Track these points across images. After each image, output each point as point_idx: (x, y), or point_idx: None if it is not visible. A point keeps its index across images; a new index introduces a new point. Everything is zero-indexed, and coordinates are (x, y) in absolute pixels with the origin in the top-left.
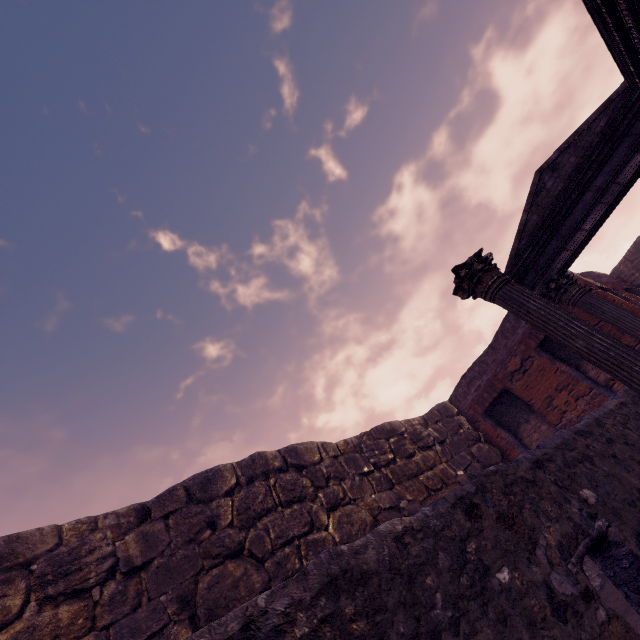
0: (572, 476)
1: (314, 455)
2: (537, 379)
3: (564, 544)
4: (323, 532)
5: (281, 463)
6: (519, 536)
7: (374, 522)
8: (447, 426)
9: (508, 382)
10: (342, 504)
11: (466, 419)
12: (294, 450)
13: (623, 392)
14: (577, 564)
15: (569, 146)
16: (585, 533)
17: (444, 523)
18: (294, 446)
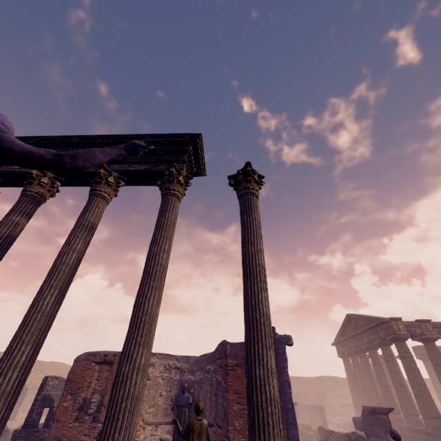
0: None
1: None
2: None
3: None
4: None
5: None
6: None
7: None
8: None
9: None
10: None
11: None
12: None
13: None
14: None
15: None
16: None
17: None
18: None
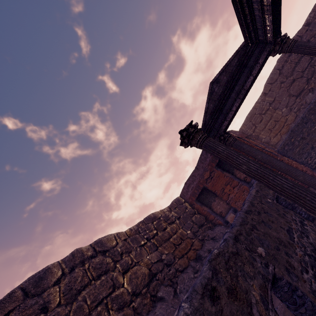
0: (251, 241)
1: (112, 242)
2: (217, 181)
3: (262, 295)
4: (121, 289)
5: (92, 252)
6: (242, 303)
7: (149, 272)
8: (180, 209)
9: (205, 184)
10: (131, 267)
11: (188, 204)
12: (100, 242)
13: (256, 185)
14: (272, 308)
15: (223, 71)
16: (268, 279)
17: None
18: (100, 239)
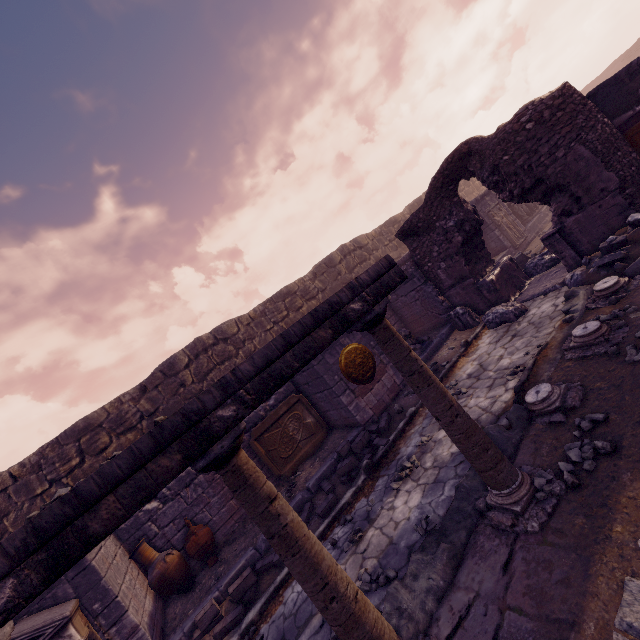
0: None
1: None
2: None
3: None
4: None
5: None
6: None
7: None
8: None
9: None
10: None
11: None
12: None
13: None
14: None
15: None
16: None
17: None
18: None
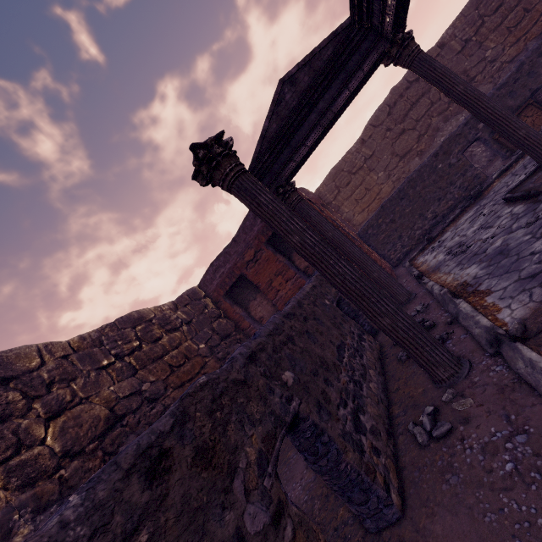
0: (278, 361)
1: (31, 361)
2: (264, 267)
3: (264, 451)
4: (36, 448)
5: None
6: (217, 472)
7: (110, 414)
8: (195, 308)
9: (244, 269)
10: (69, 407)
11: (211, 300)
12: None
13: (315, 277)
14: (273, 471)
15: (305, 65)
16: (283, 423)
17: (98, 523)
18: None
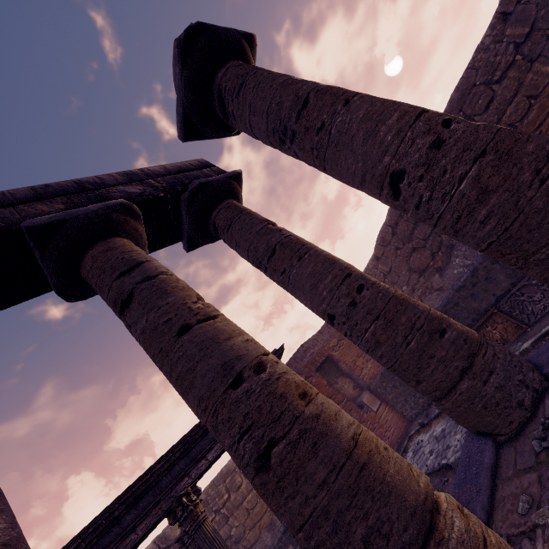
0: None
1: (176, 531)
2: None
3: None
4: None
5: None
6: None
7: None
8: None
9: None
10: None
11: None
12: (164, 536)
13: None
14: None
15: None
16: None
17: None
18: (163, 532)
